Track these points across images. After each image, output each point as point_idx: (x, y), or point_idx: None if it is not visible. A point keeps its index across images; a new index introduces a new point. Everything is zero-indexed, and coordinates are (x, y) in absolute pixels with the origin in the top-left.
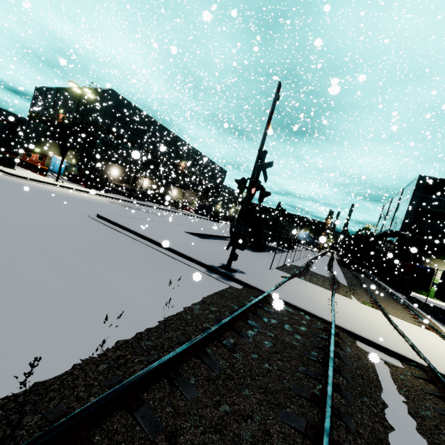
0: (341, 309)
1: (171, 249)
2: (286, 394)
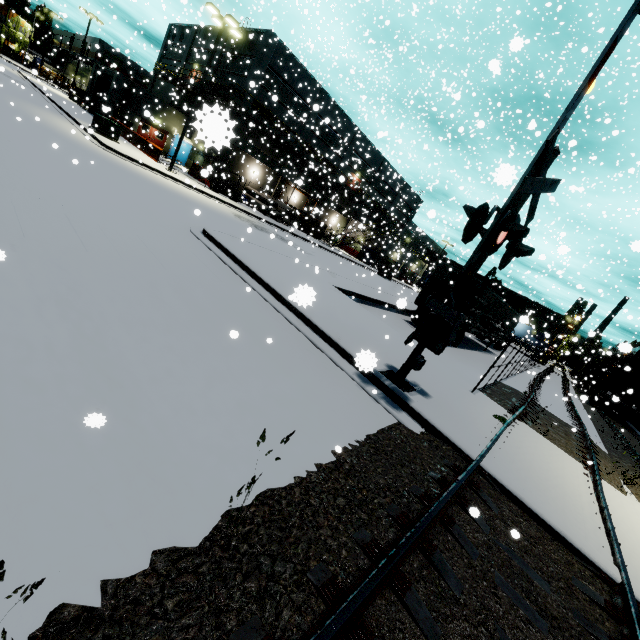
0: (623, 531)
1: (303, 316)
2: None
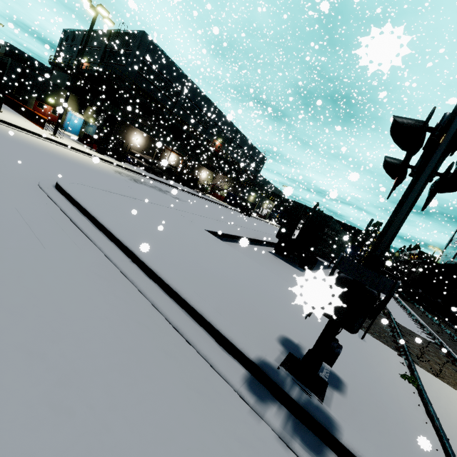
0: None
1: (165, 285)
2: None
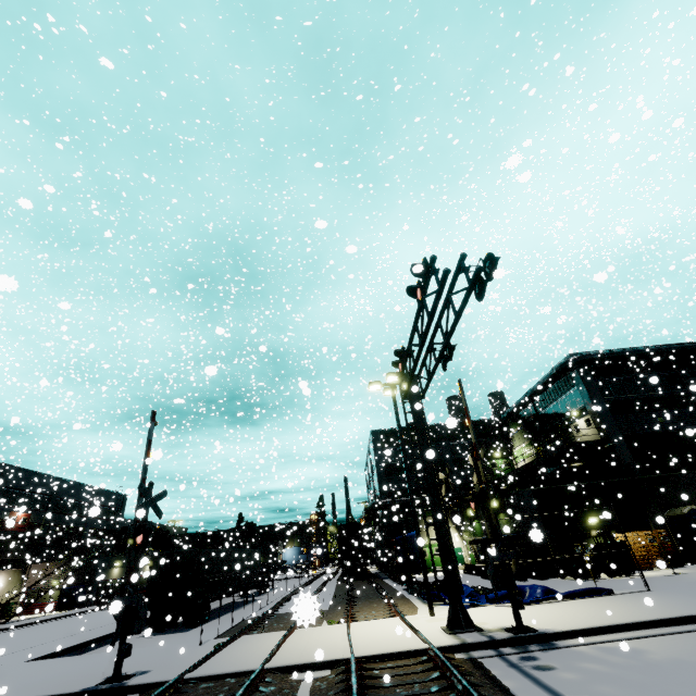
0: (290, 645)
1: None
2: None
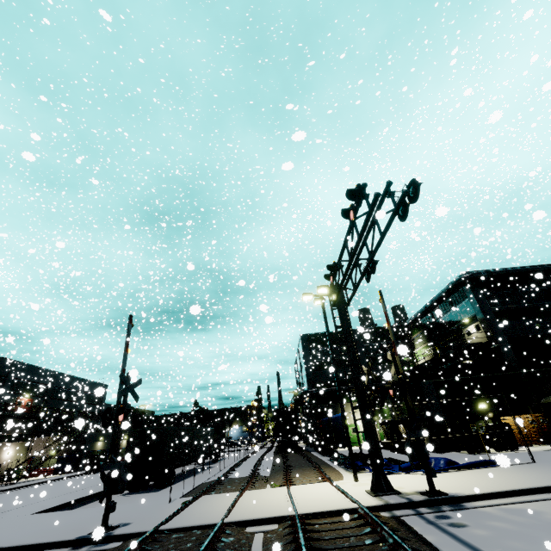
0: (242, 504)
1: (8, 548)
2: None
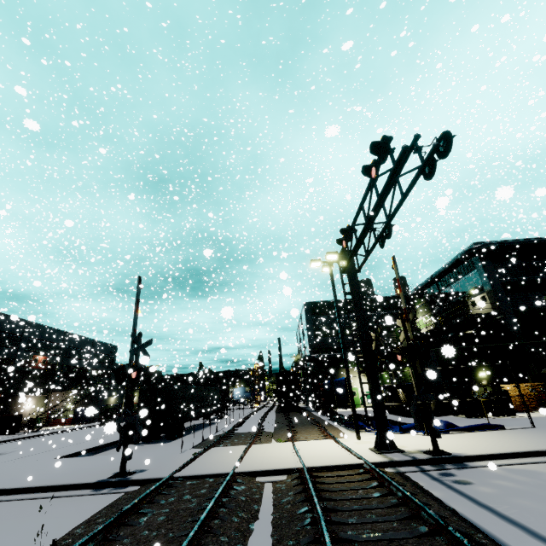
0: (251, 456)
1: (35, 488)
2: (169, 541)
